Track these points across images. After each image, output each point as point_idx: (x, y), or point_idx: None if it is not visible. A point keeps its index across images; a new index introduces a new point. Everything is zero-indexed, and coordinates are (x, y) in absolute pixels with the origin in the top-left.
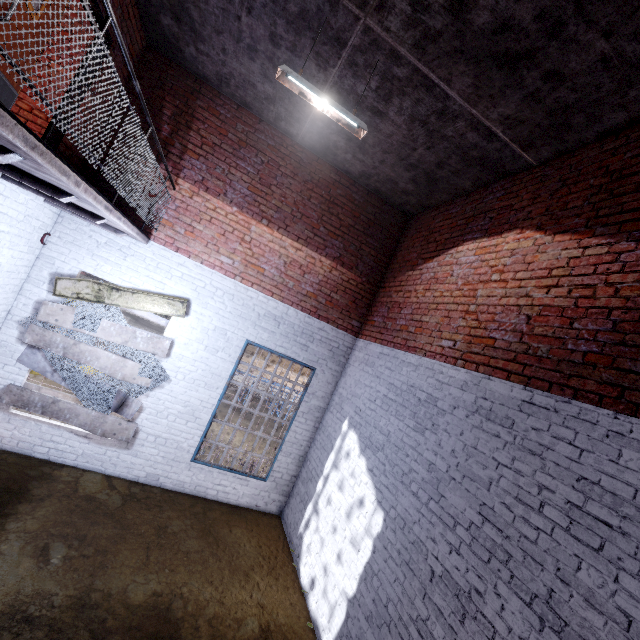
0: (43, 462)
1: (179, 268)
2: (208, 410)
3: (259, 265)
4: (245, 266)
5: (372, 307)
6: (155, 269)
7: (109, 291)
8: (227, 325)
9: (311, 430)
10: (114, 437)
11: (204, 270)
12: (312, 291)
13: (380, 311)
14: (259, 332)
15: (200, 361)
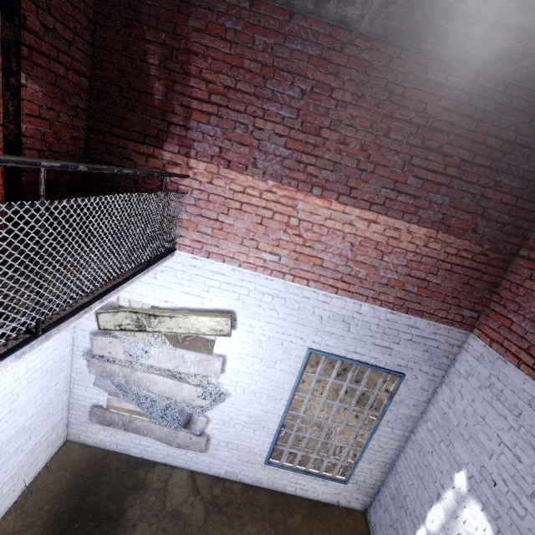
0: (138, 462)
1: (215, 277)
2: (274, 420)
3: (314, 255)
4: (295, 260)
5: (500, 289)
6: (189, 282)
7: (147, 318)
8: (282, 334)
9: (399, 439)
10: (188, 448)
11: (244, 274)
12: (396, 277)
13: (524, 307)
14: (323, 338)
15: (257, 374)
